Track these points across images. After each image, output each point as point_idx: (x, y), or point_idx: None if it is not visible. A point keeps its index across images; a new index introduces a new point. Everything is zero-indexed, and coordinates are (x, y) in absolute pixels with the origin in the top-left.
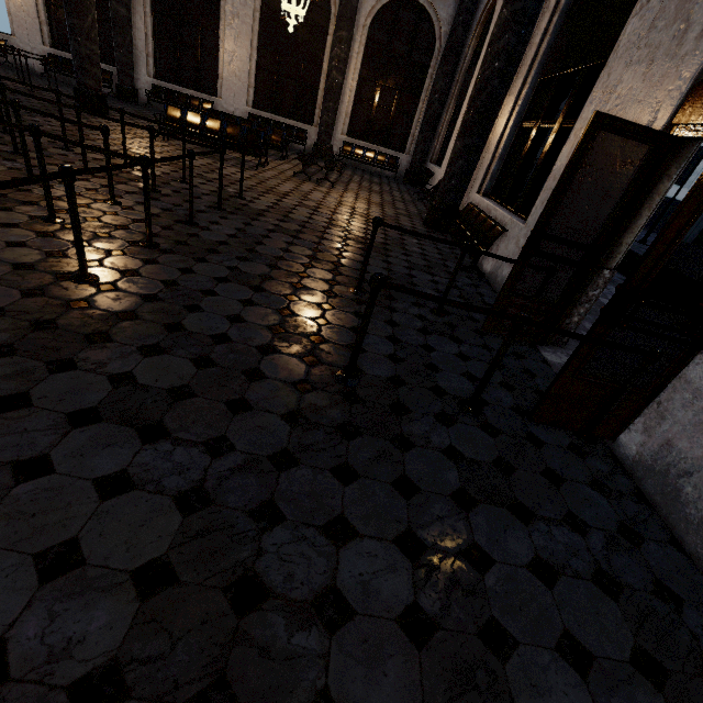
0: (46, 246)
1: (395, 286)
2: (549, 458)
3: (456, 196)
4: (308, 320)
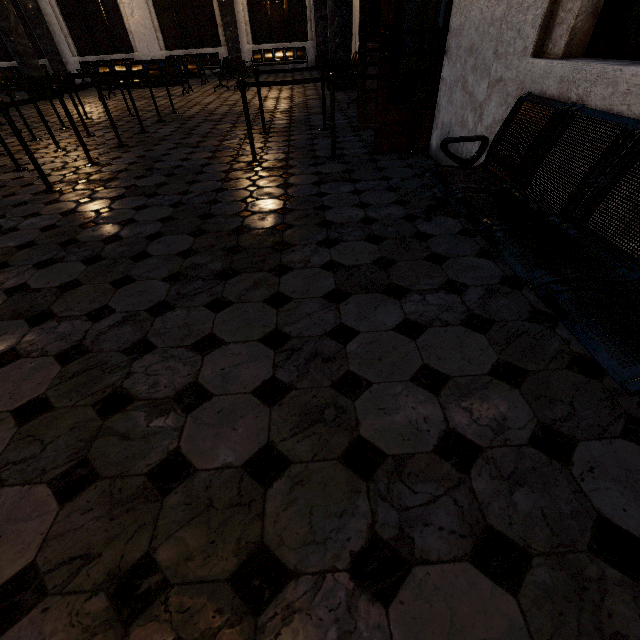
0: (64, 160)
1: (252, 83)
2: (381, 164)
3: (344, 52)
4: (230, 151)
